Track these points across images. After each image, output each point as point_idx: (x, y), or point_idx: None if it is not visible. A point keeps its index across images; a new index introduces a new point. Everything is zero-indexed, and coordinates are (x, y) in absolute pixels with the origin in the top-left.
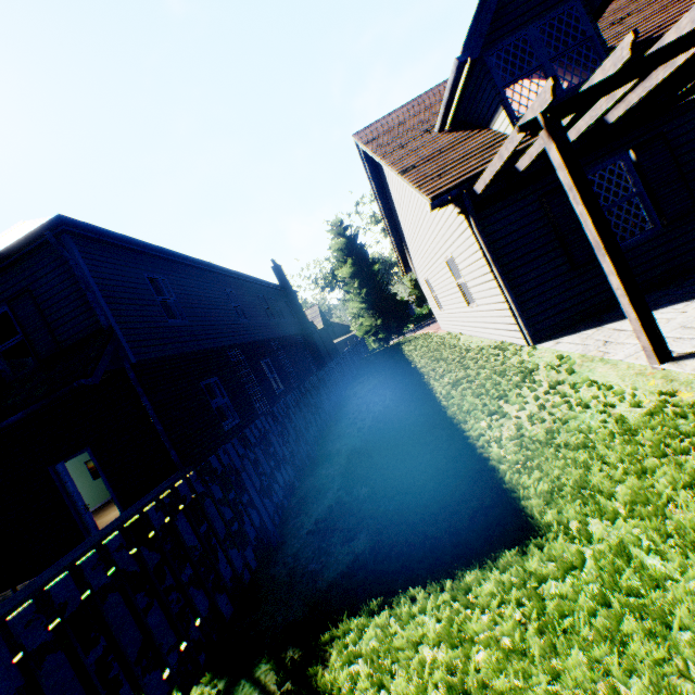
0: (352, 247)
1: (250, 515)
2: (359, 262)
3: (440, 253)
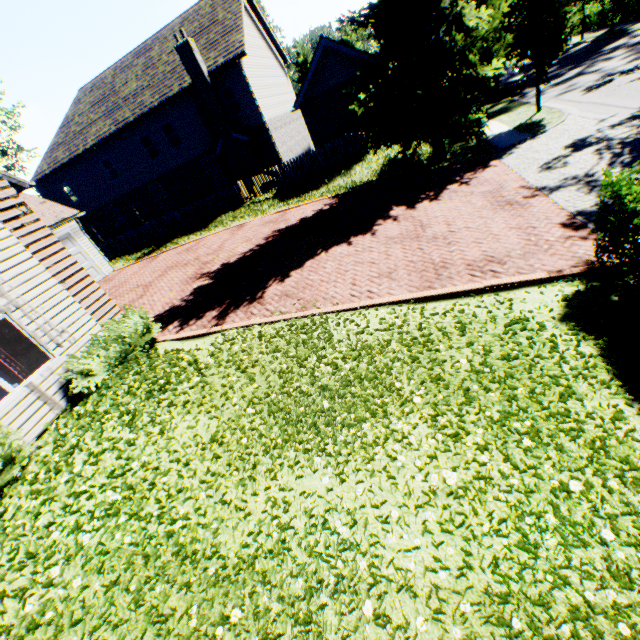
0: None
1: None
2: None
3: None
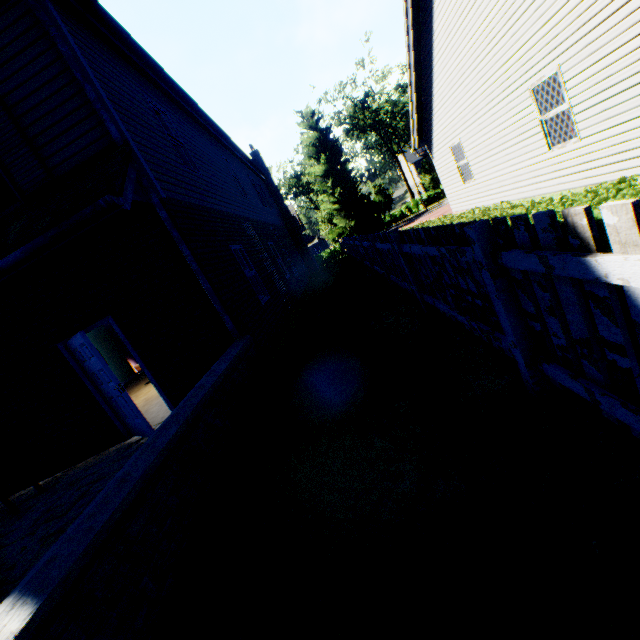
0: (324, 142)
1: (547, 337)
2: (333, 159)
3: (521, 81)
